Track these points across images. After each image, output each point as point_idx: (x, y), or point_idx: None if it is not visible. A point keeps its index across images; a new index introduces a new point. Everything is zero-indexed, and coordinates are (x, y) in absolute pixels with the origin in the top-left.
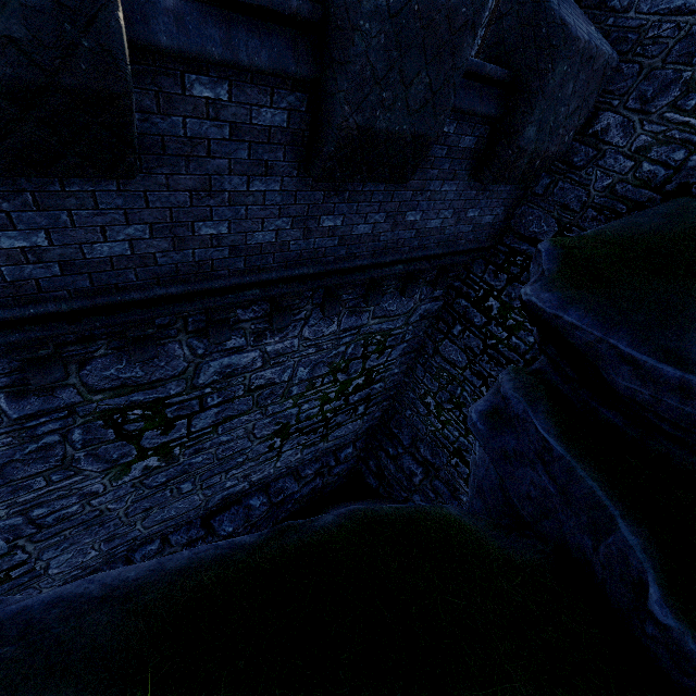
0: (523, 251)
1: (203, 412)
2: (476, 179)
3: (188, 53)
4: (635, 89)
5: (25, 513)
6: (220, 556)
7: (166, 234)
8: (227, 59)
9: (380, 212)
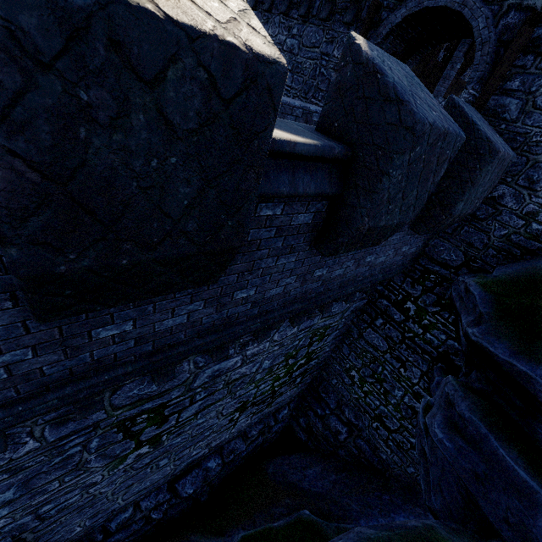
0: (436, 271)
1: (191, 406)
2: (414, 230)
3: (268, 195)
4: (524, 173)
5: (35, 512)
6: None
7: (214, 303)
8: (291, 193)
9: (351, 260)
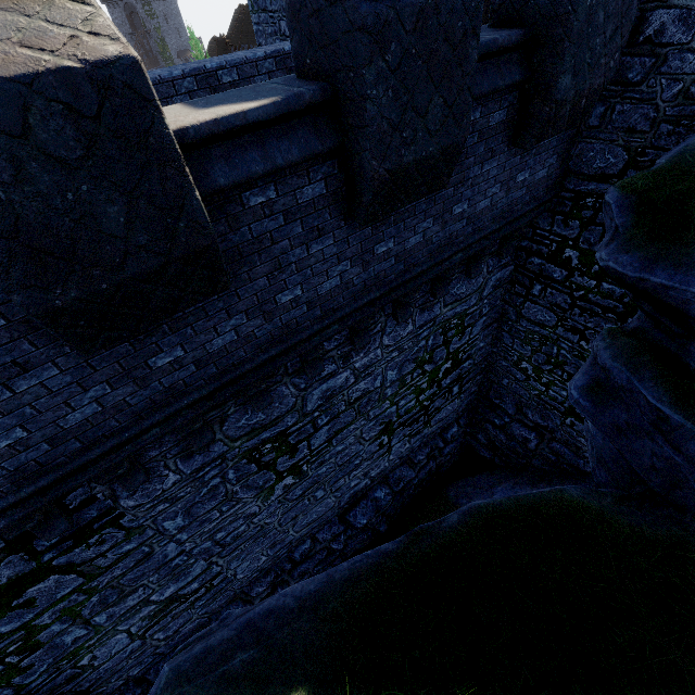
0: (592, 191)
1: (317, 432)
2: (517, 146)
3: (241, 181)
4: None
5: (212, 538)
6: (372, 565)
7: (258, 313)
8: (269, 169)
9: (426, 219)
